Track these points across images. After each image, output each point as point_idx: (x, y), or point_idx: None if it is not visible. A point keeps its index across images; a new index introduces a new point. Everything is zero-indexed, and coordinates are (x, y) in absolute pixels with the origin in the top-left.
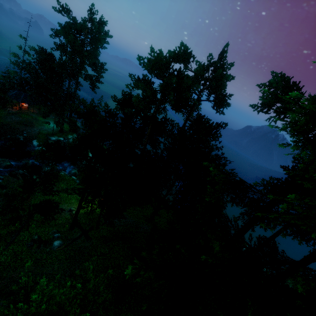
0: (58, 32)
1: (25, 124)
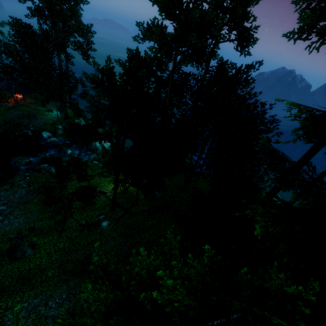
0: None
1: (28, 117)
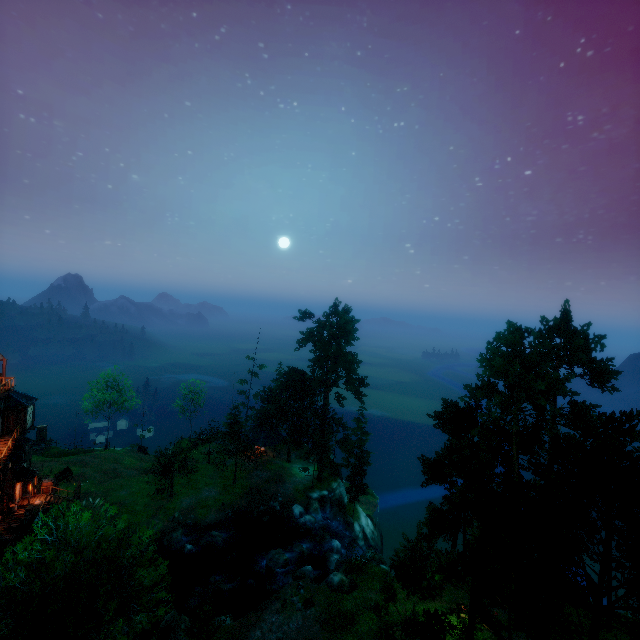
0: (304, 342)
1: (275, 480)
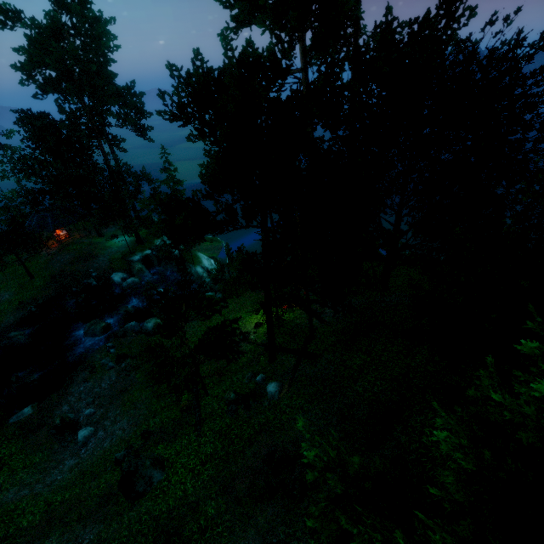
0: (27, 66)
1: (83, 259)
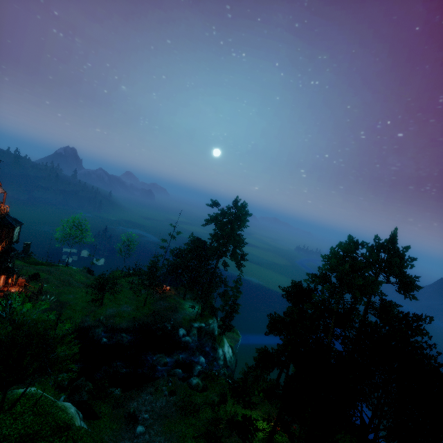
0: (209, 222)
1: (171, 310)
